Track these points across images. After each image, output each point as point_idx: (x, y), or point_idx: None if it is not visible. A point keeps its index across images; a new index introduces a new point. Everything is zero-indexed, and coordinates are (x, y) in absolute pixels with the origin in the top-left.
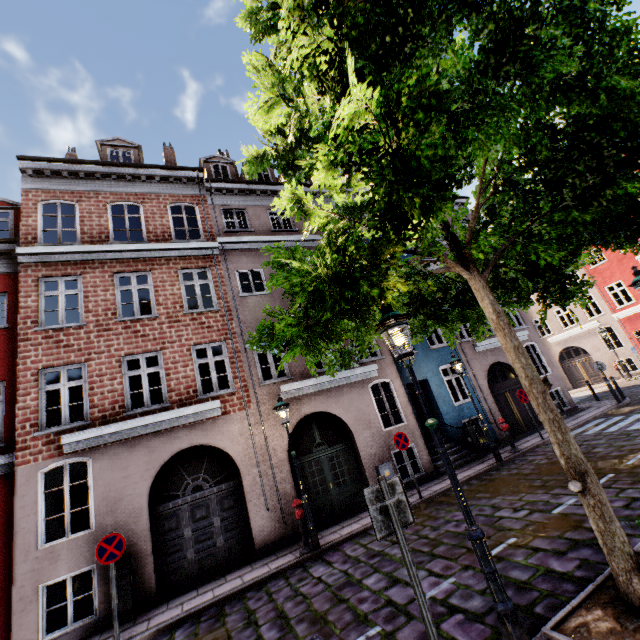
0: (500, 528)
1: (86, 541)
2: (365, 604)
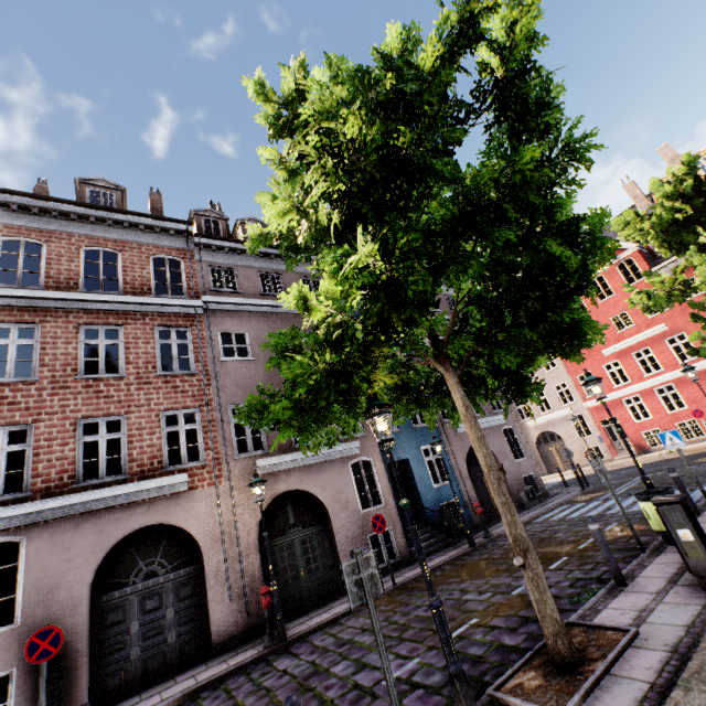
0: (465, 610)
1: (7, 639)
2: (332, 690)
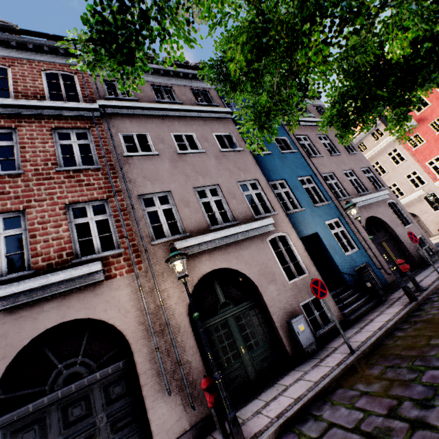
0: None
1: None
2: None
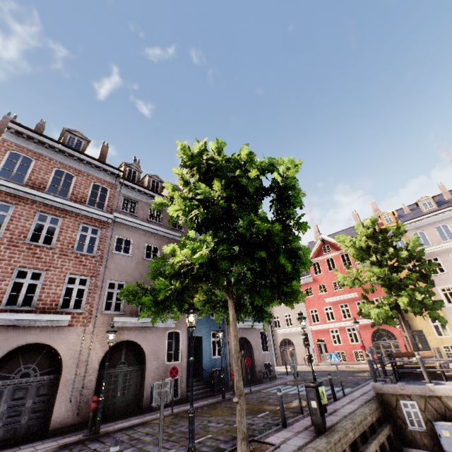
0: (207, 430)
1: None
2: None
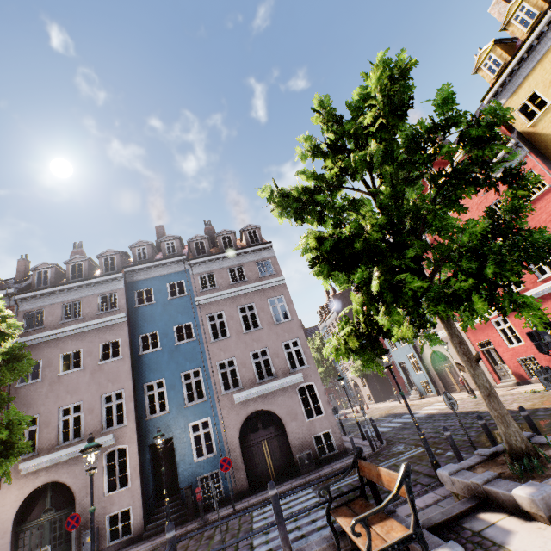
0: None
1: None
2: None
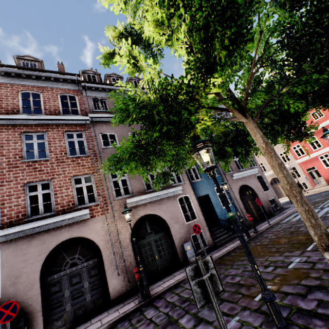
0: None
1: None
2: None
